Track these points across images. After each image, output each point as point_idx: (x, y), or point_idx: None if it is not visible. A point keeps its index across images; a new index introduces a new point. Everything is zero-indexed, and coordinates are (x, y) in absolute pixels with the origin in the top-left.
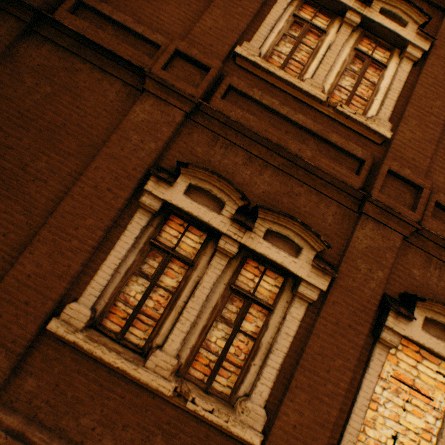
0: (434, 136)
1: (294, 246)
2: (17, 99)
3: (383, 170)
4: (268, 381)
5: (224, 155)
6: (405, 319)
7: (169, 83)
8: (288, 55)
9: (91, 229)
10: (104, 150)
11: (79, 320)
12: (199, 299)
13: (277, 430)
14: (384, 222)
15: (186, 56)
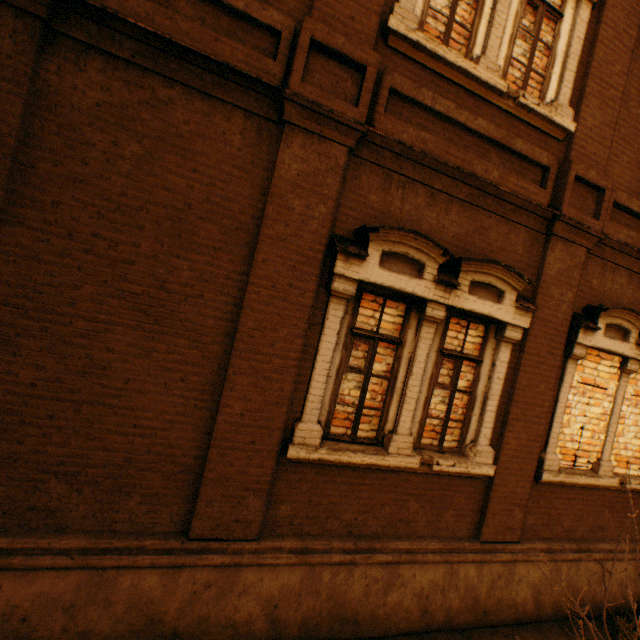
0: (612, 118)
1: (494, 291)
2: (94, 177)
3: (571, 178)
4: (489, 424)
5: (403, 198)
6: (591, 331)
7: (325, 108)
8: (449, 16)
9: (288, 341)
10: (265, 233)
11: (313, 437)
12: (418, 375)
13: (503, 458)
14: (571, 240)
15: (327, 49)
